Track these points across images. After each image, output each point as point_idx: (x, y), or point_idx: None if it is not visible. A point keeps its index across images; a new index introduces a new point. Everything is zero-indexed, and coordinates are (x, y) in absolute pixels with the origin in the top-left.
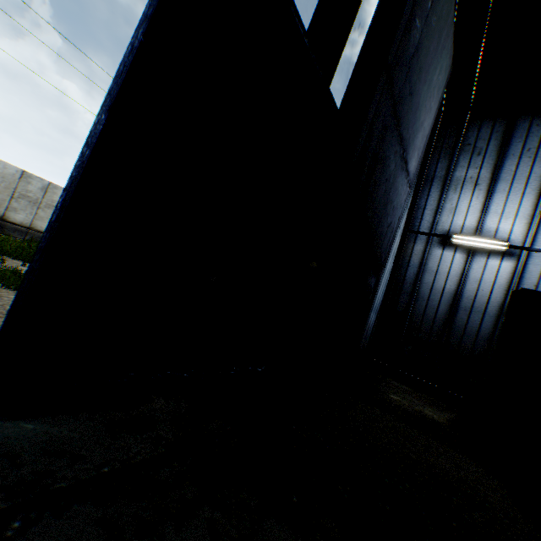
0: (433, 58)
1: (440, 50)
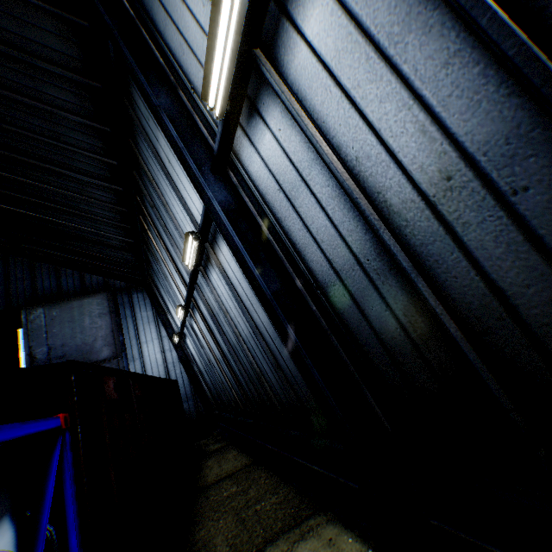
0: (75, 326)
1: (81, 314)
